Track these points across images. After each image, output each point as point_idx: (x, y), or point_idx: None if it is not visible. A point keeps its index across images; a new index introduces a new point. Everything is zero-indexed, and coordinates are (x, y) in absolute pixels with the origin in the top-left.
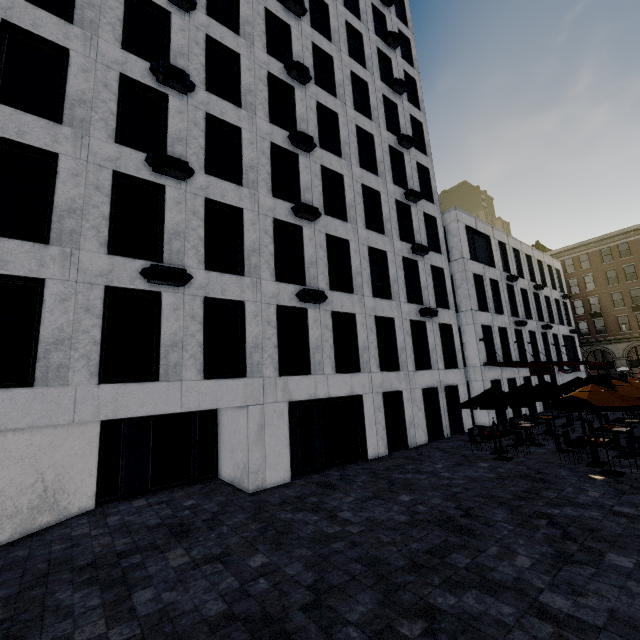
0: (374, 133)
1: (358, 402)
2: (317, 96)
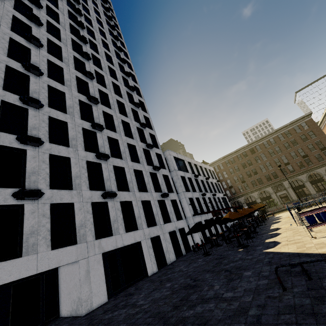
0: (129, 122)
1: (139, 246)
2: (102, 108)
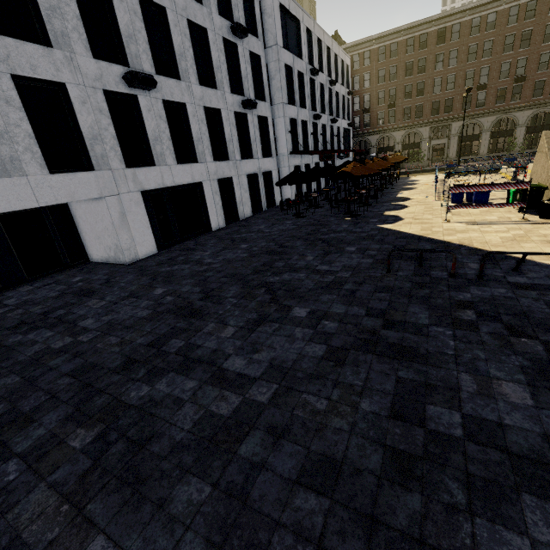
0: None
1: (199, 189)
2: None
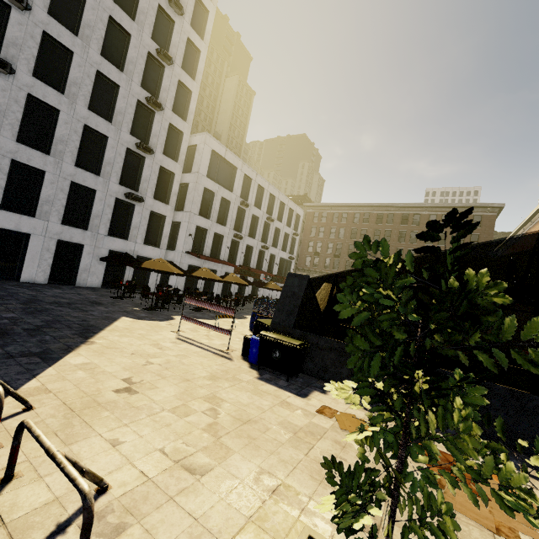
0: (133, 33)
1: (27, 239)
2: None
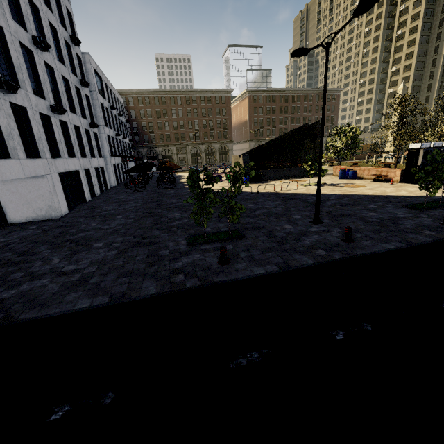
0: None
1: (76, 174)
2: None
